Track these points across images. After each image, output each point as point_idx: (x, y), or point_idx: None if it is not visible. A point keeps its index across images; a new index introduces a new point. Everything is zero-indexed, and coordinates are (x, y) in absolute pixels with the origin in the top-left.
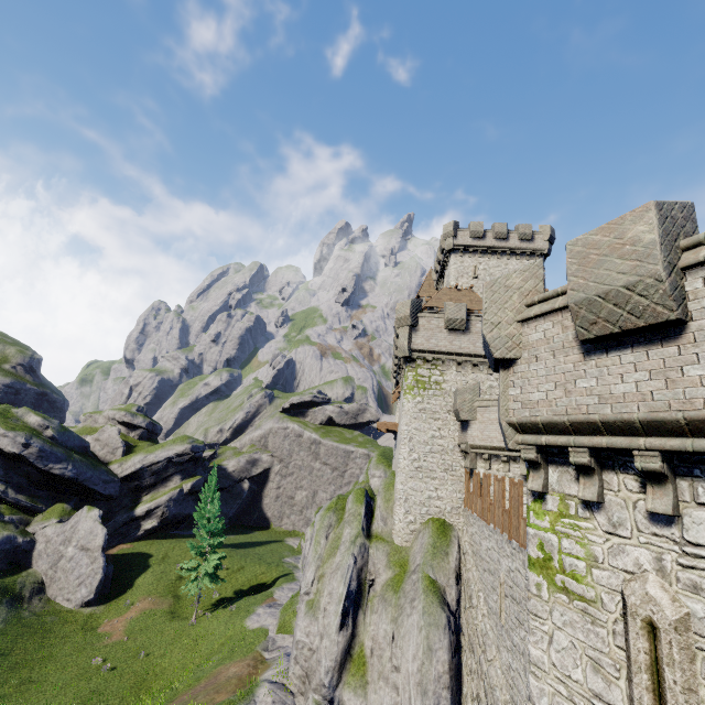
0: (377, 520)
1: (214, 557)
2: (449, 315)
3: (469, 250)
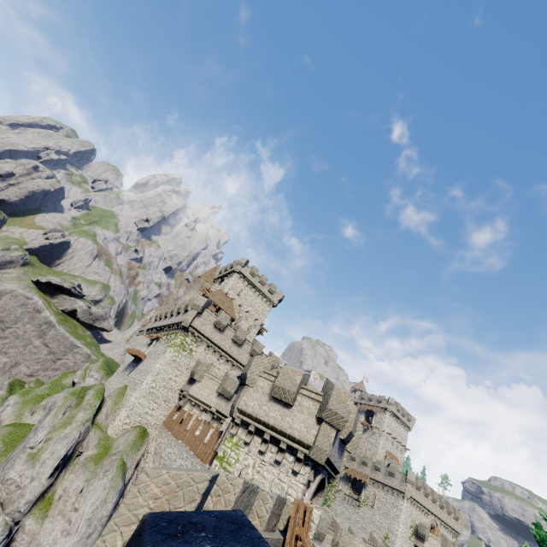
0: (102, 414)
1: None
2: (220, 319)
3: (245, 279)
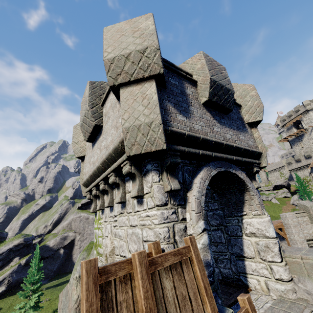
0: None
1: (34, 296)
2: None
3: None
